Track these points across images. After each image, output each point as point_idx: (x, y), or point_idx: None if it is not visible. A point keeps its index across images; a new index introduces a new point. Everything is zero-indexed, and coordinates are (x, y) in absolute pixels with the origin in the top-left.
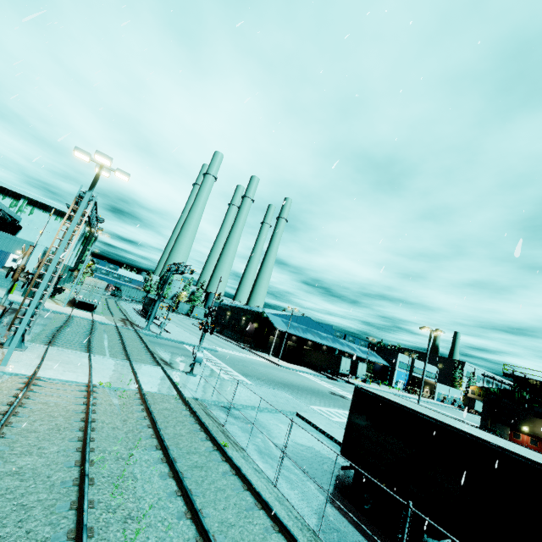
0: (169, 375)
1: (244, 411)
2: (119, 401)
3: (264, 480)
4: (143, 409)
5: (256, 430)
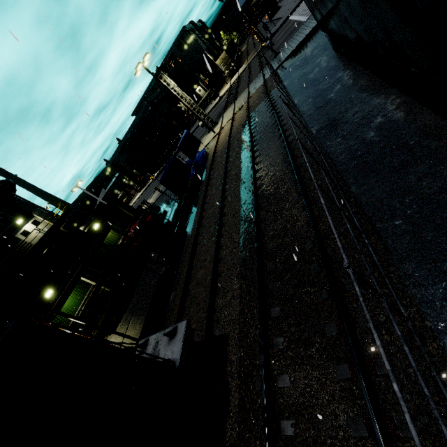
0: (262, 73)
1: (306, 43)
2: (243, 111)
3: (282, 91)
4: (247, 107)
5: (301, 56)
